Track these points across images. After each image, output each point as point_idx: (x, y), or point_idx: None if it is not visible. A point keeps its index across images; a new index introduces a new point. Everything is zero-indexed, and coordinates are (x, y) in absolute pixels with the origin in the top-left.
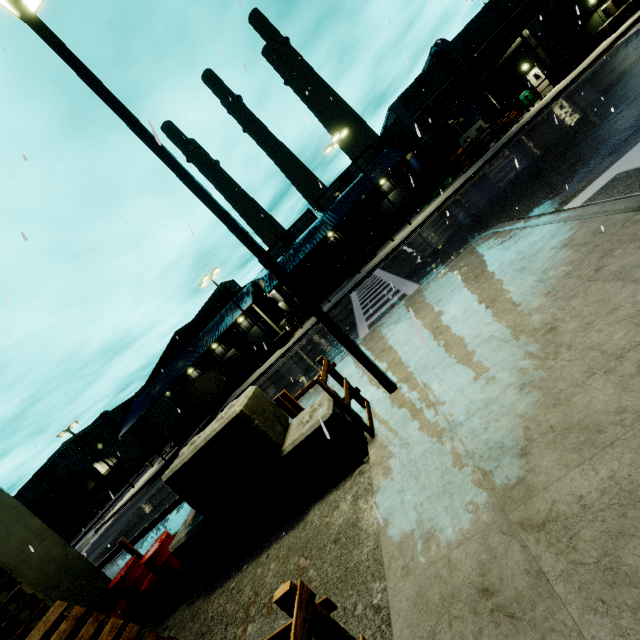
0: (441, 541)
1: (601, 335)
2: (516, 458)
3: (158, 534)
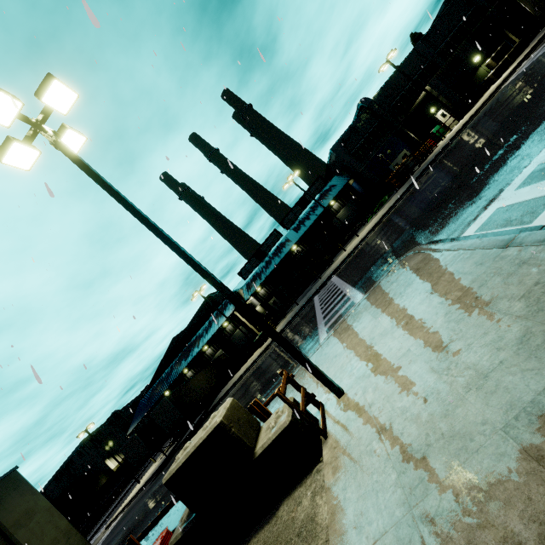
0: (369, 533)
1: (476, 356)
2: (419, 461)
3: (160, 530)
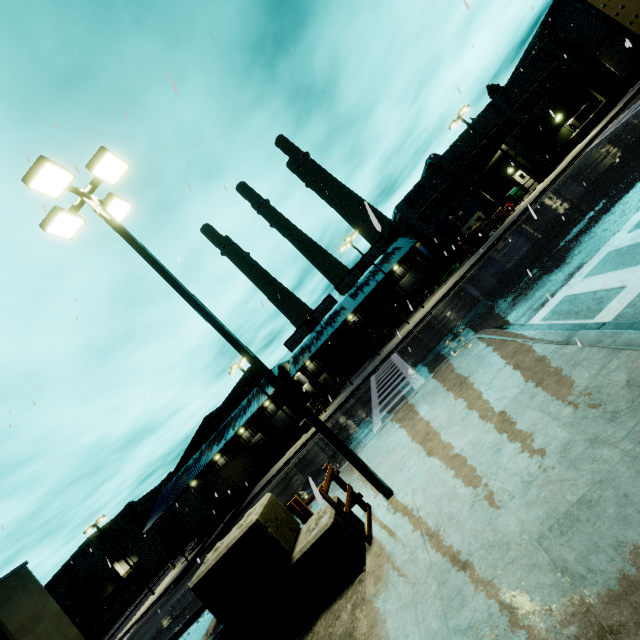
0: None
1: (523, 462)
2: (460, 571)
3: None
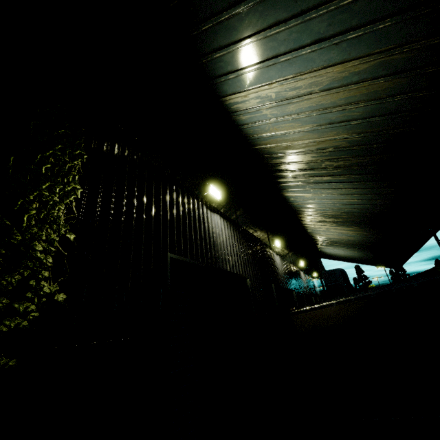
0: None
1: None
2: None
3: None
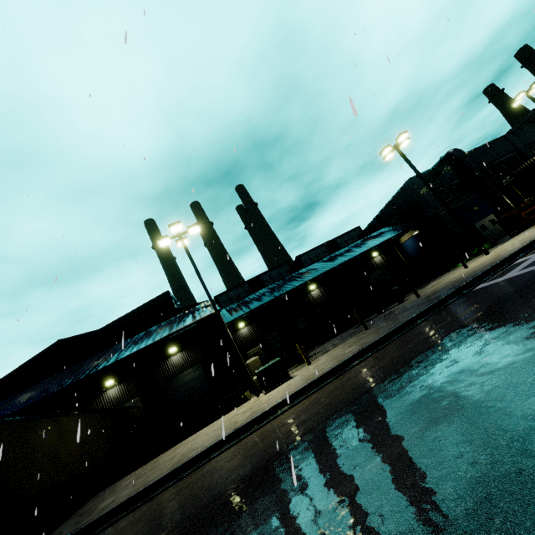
0: None
1: None
2: None
3: None
